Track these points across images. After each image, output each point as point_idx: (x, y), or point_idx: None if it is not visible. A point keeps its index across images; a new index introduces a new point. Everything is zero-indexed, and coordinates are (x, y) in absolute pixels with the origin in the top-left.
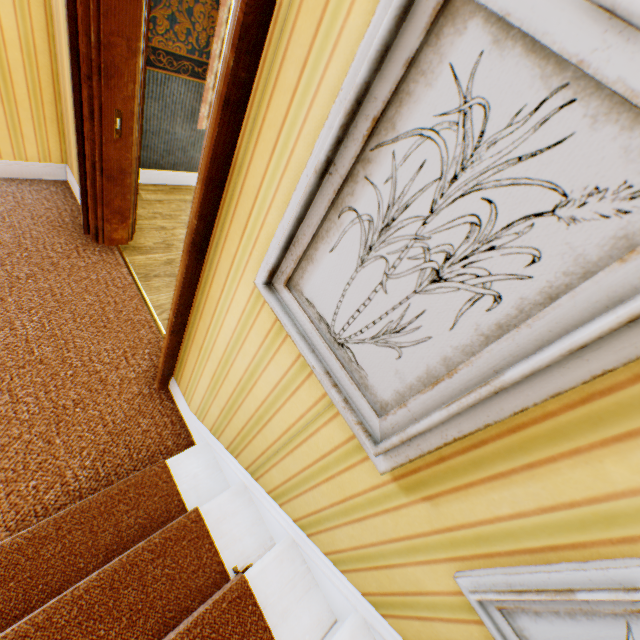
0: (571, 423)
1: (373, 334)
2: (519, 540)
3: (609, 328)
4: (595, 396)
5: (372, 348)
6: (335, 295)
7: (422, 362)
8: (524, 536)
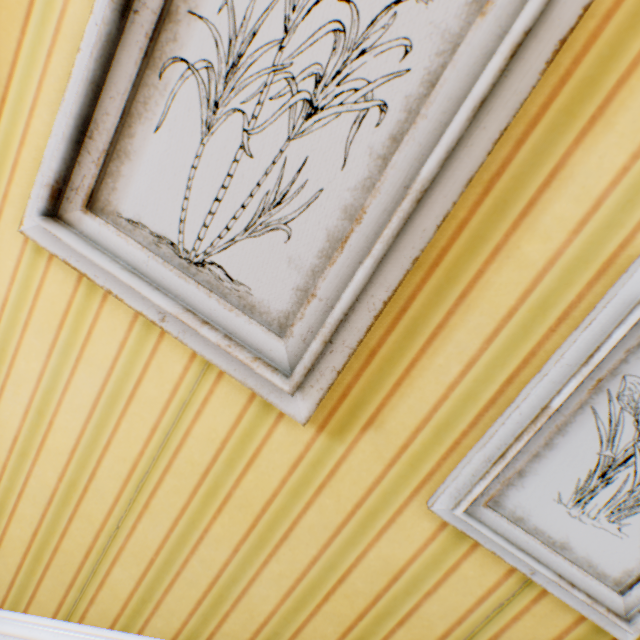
0: (484, 221)
1: (246, 223)
2: (478, 398)
3: (499, 69)
4: (494, 180)
5: (249, 245)
6: (176, 193)
7: (320, 228)
8: (481, 388)
